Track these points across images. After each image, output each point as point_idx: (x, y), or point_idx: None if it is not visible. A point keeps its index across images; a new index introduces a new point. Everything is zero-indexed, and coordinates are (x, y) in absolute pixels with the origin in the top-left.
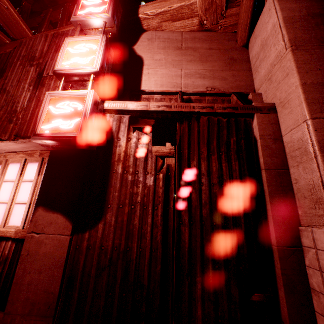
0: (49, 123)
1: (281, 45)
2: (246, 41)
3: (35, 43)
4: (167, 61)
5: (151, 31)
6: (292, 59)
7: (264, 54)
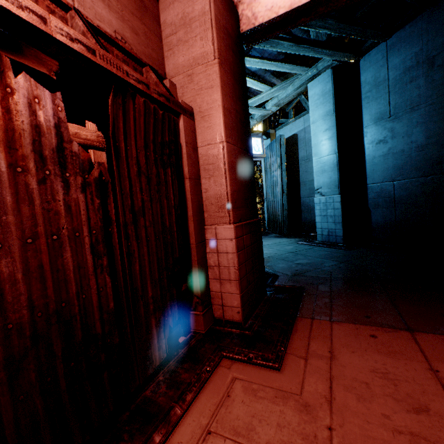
0: None
1: (210, 48)
2: None
3: None
4: None
5: None
6: (219, 75)
7: (186, 37)
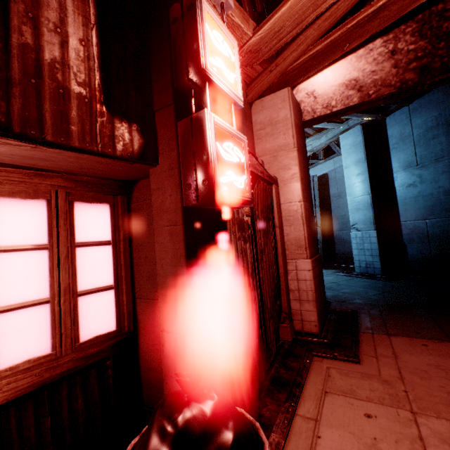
0: (224, 174)
1: (291, 140)
2: (253, 101)
3: None
4: None
5: None
6: (298, 157)
7: (272, 132)
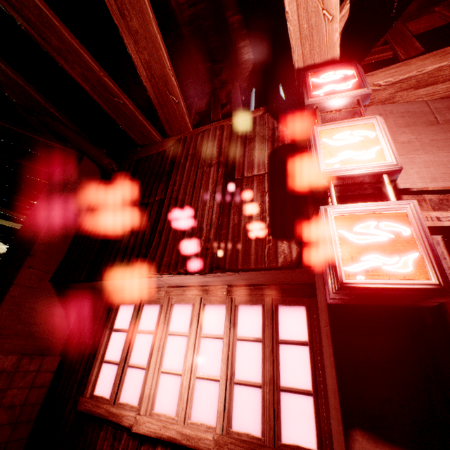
0: (356, 260)
1: None
2: None
3: (206, 138)
4: (422, 142)
5: (374, 106)
6: None
7: None
